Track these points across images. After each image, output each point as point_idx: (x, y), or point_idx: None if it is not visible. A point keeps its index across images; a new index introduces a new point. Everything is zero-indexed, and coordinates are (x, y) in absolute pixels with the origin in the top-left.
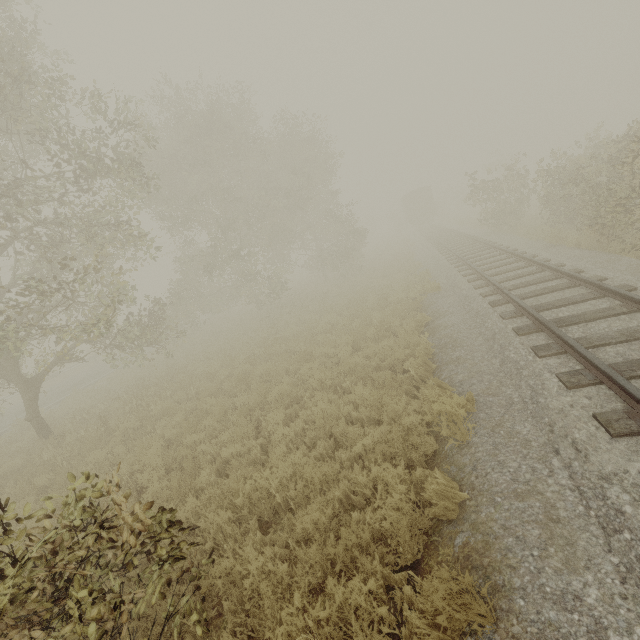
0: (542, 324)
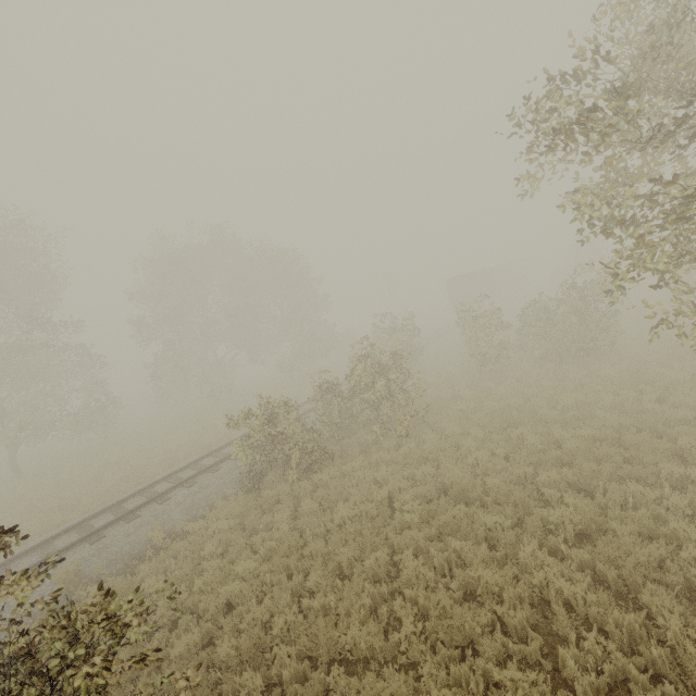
0: (77, 526)
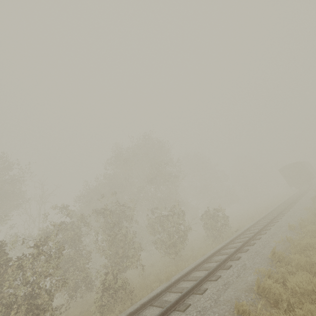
0: None
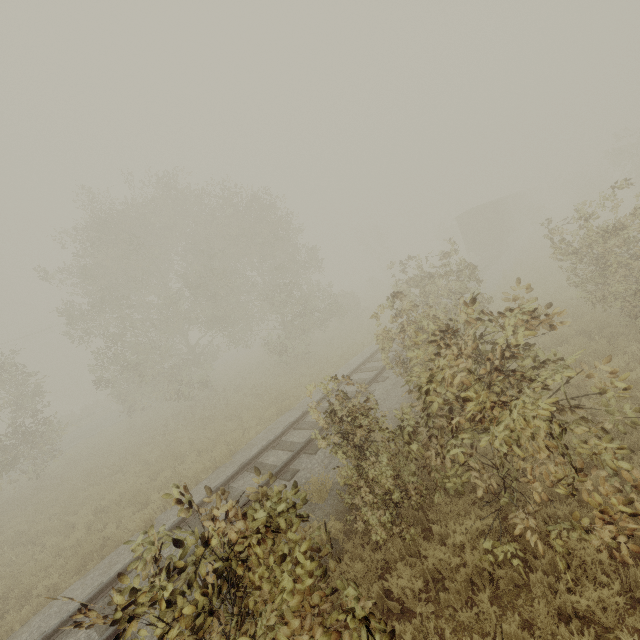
0: None
